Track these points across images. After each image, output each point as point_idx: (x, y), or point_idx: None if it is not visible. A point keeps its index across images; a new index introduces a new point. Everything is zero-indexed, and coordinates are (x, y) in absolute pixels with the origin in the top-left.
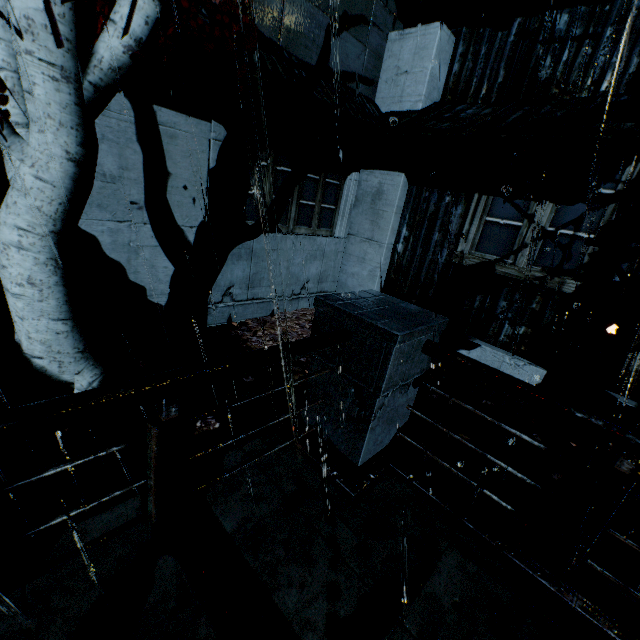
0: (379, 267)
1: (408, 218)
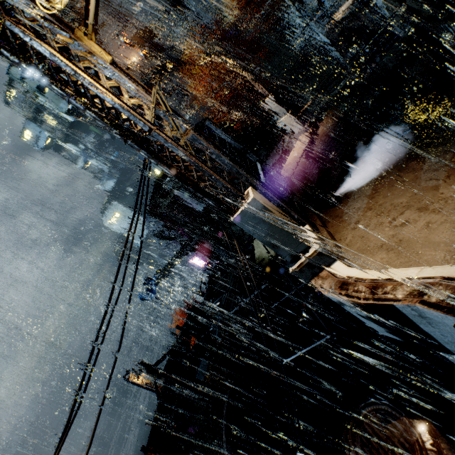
0: None
1: None
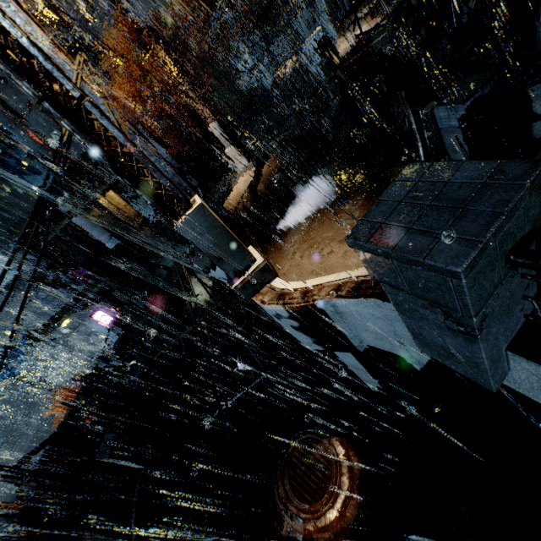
0: None
1: None
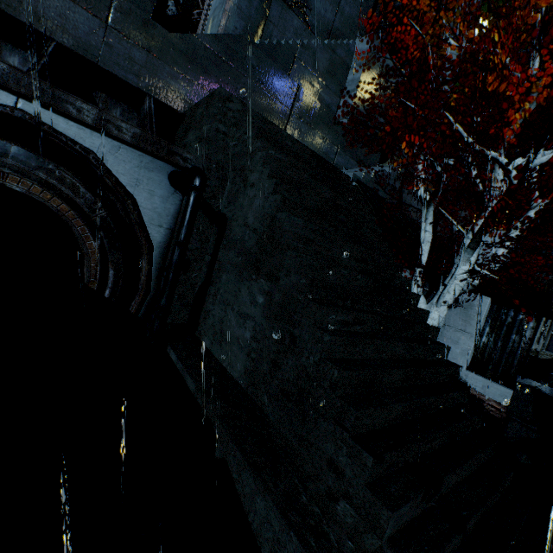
0: (470, 349)
1: (490, 322)
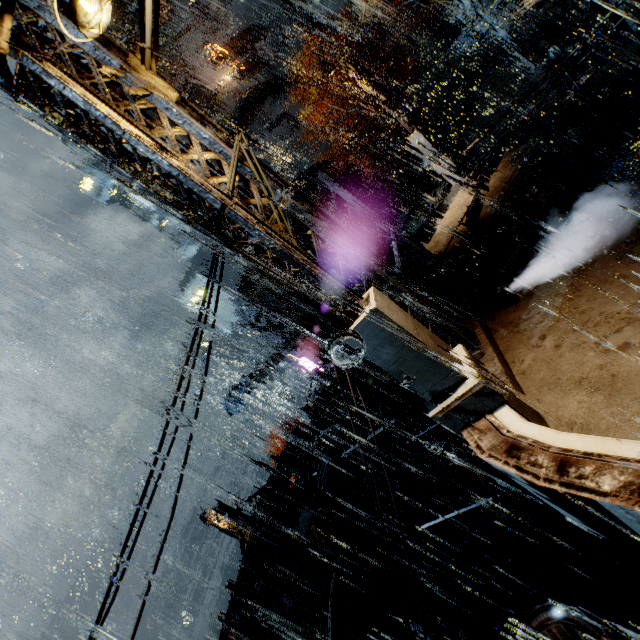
0: None
1: None
